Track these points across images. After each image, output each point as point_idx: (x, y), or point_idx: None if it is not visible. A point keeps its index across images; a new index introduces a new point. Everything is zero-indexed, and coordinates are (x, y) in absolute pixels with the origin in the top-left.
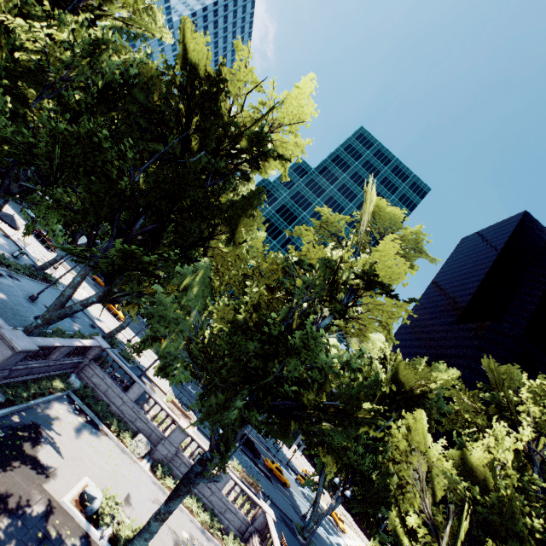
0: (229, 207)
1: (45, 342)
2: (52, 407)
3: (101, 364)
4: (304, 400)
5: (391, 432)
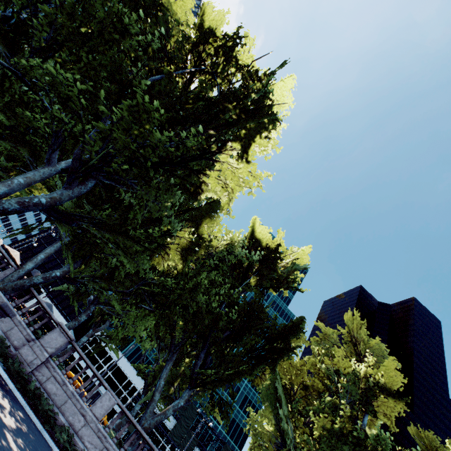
0: (285, 329)
1: None
2: None
3: None
4: None
5: None
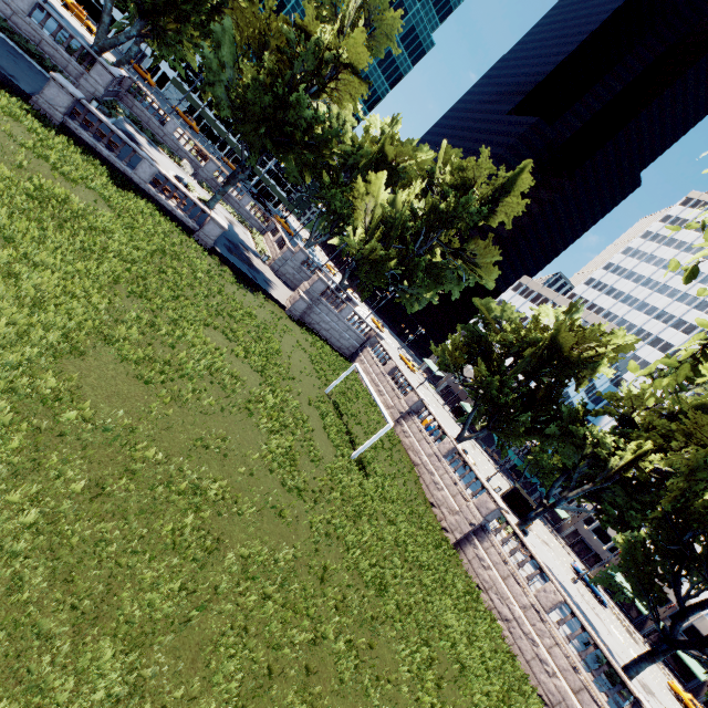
0: None
1: (115, 71)
2: (126, 126)
3: (134, 97)
4: (296, 137)
5: (358, 181)
